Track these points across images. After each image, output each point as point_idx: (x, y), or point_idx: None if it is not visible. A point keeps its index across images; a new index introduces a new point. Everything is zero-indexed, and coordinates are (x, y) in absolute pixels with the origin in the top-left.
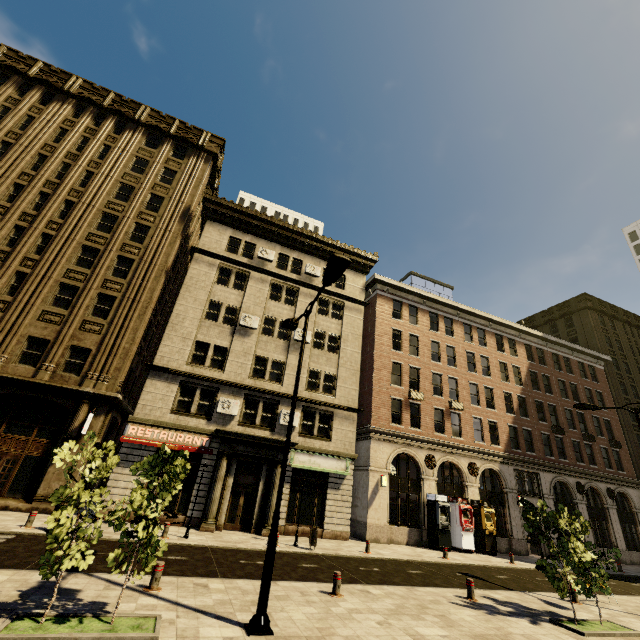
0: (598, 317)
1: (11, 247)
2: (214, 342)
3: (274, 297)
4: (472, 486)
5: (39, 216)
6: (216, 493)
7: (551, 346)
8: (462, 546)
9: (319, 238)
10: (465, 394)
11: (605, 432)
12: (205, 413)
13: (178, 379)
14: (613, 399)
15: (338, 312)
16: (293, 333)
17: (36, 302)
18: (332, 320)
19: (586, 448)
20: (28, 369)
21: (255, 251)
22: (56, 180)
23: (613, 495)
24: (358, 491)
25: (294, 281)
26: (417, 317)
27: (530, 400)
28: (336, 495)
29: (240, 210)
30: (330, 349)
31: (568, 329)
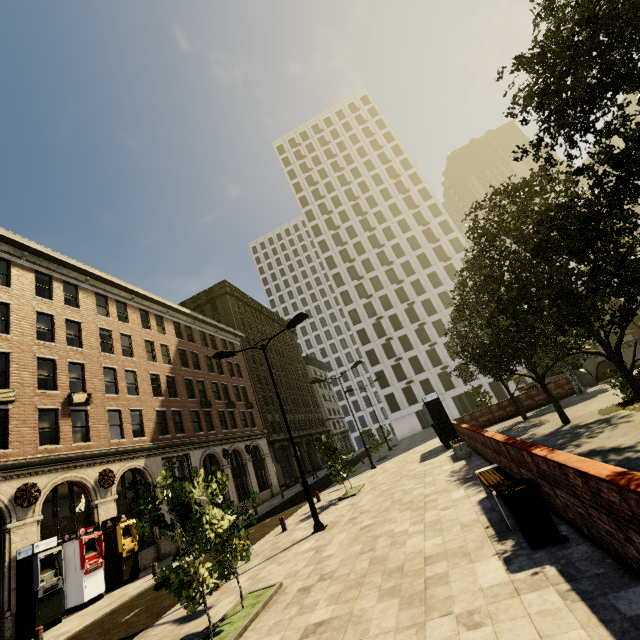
0: (235, 302)
1: None
2: None
3: None
4: (106, 502)
5: None
6: None
7: (199, 324)
8: (84, 599)
9: None
10: (97, 382)
11: (243, 397)
12: None
13: None
14: (247, 369)
15: None
16: None
17: None
18: None
19: (230, 415)
20: None
21: None
22: None
23: (250, 450)
24: None
25: None
26: (9, 275)
27: (180, 379)
28: None
29: None
30: None
31: (214, 313)
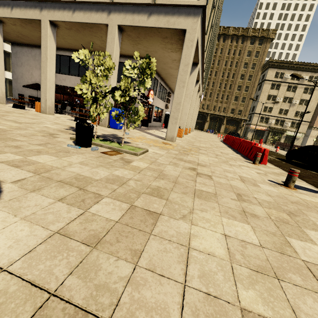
0: None
1: (224, 89)
2: (269, 106)
3: (288, 90)
4: None
5: (228, 80)
6: (268, 138)
7: None
8: None
9: (310, 64)
10: None
11: None
12: (265, 122)
13: (260, 115)
14: None
15: (311, 91)
16: (292, 101)
17: (231, 101)
18: (308, 95)
19: None
20: (232, 115)
21: (283, 75)
22: (230, 68)
23: None
24: (304, 141)
25: (296, 84)
26: None
27: None
28: (297, 141)
29: (280, 62)
30: (304, 104)
31: None
